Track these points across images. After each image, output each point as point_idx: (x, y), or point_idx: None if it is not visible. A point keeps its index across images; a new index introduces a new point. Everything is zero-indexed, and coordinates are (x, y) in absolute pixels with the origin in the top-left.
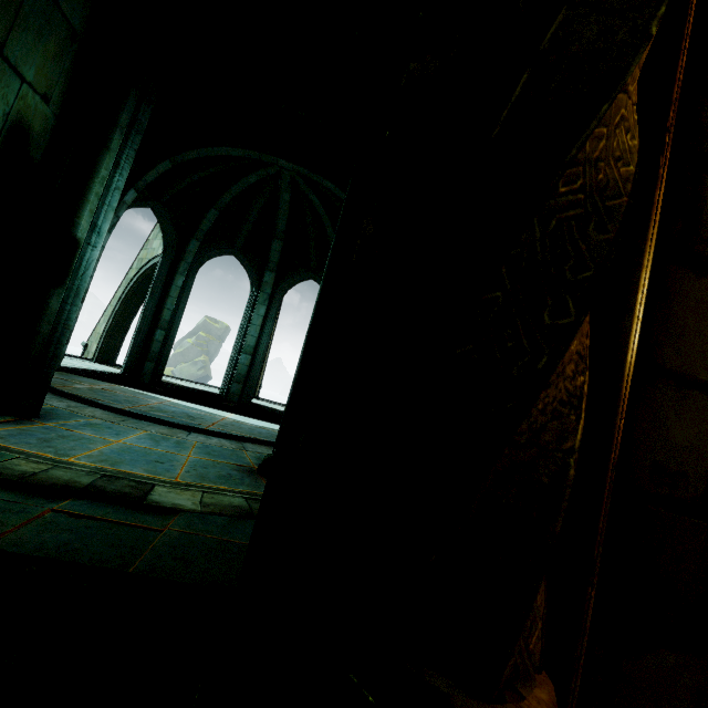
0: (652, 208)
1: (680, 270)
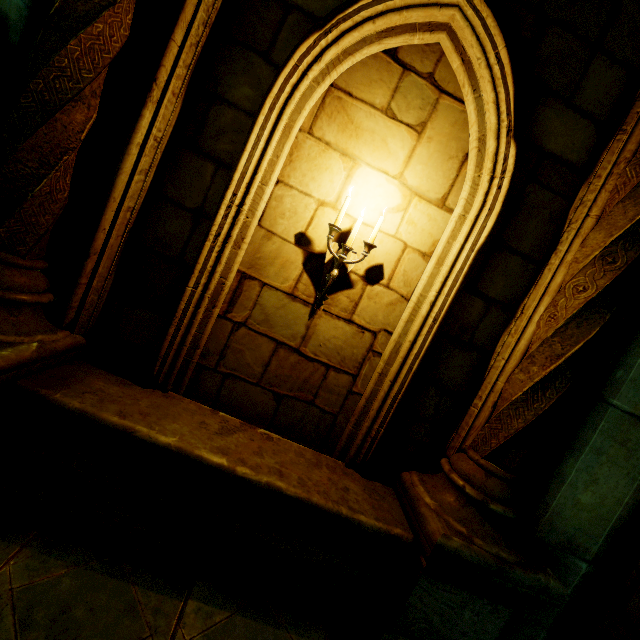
0: (139, 117)
1: (188, 153)
